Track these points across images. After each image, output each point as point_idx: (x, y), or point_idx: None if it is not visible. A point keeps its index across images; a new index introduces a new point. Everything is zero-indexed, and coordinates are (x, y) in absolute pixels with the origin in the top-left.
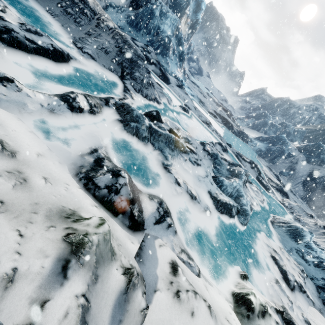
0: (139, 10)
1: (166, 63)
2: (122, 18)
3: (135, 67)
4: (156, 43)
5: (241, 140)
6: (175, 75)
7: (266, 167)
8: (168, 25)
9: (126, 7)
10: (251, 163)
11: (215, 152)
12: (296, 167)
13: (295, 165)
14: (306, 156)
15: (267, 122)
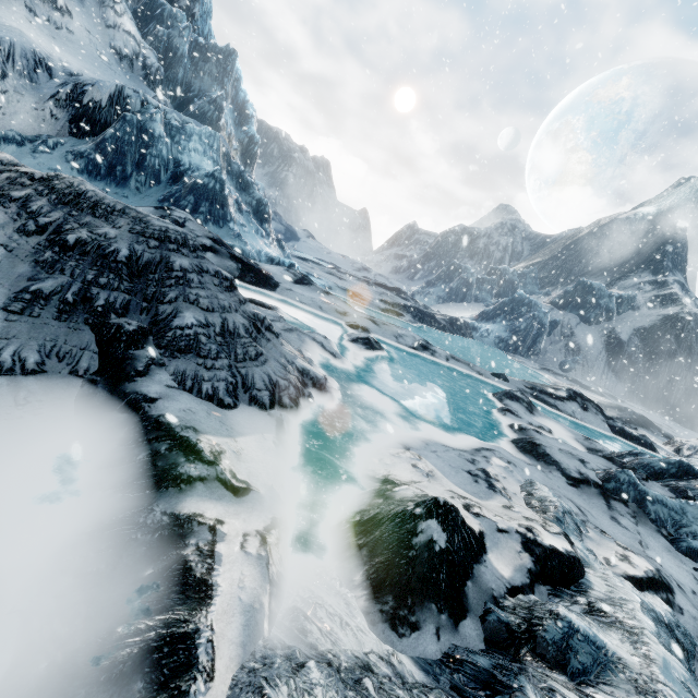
0: (104, 134)
1: (236, 237)
2: (57, 163)
3: (165, 290)
4: (187, 199)
5: (463, 337)
6: (270, 257)
7: (543, 371)
8: (200, 151)
9: (61, 136)
10: (574, 397)
11: (588, 459)
12: (578, 343)
13: (573, 339)
14: (577, 312)
15: (470, 279)
